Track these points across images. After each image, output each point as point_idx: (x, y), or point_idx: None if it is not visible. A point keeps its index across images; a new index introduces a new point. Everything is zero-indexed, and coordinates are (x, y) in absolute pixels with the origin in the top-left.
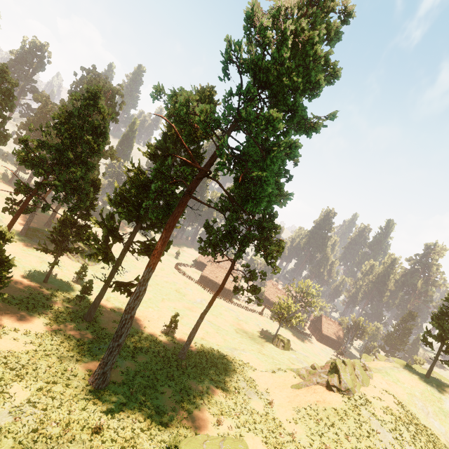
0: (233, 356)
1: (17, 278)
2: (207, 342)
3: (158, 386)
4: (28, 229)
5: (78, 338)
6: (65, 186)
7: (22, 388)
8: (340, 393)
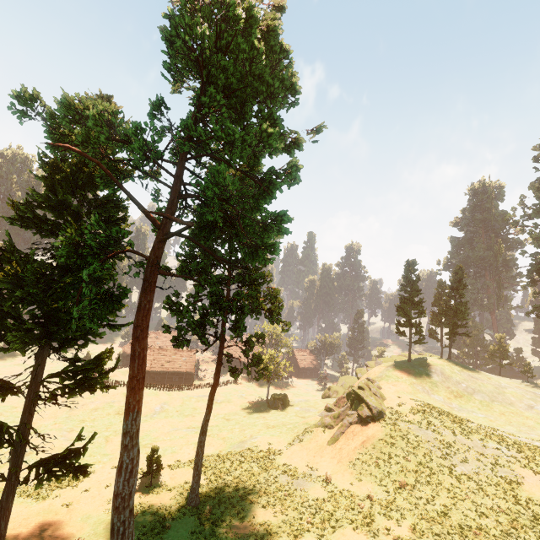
0: (248, 453)
1: None
2: (206, 457)
3: None
4: None
5: None
6: None
7: None
8: (375, 420)
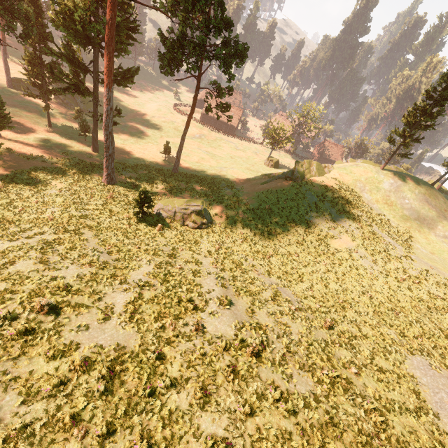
0: (221, 172)
1: (25, 125)
2: (201, 164)
3: (154, 185)
4: (11, 80)
5: (90, 162)
6: None
7: (59, 183)
8: (292, 181)
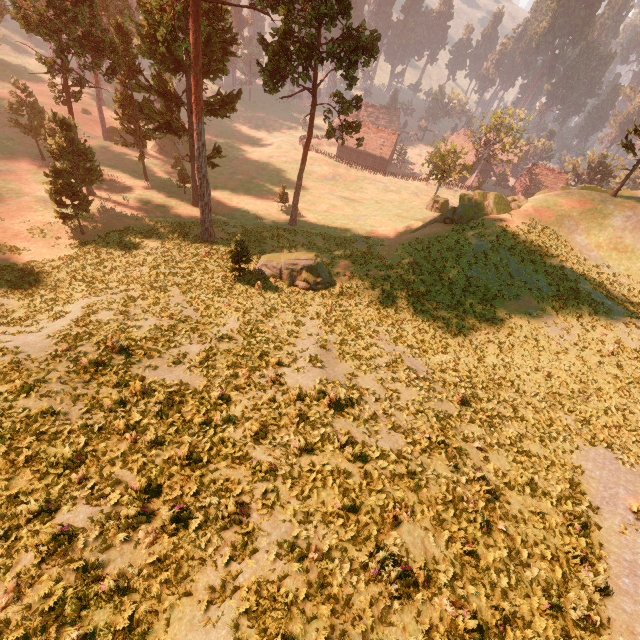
0: (357, 221)
1: (120, 180)
2: (330, 213)
3: (262, 240)
4: (107, 131)
5: (189, 218)
6: (84, 47)
7: (152, 242)
8: (453, 223)
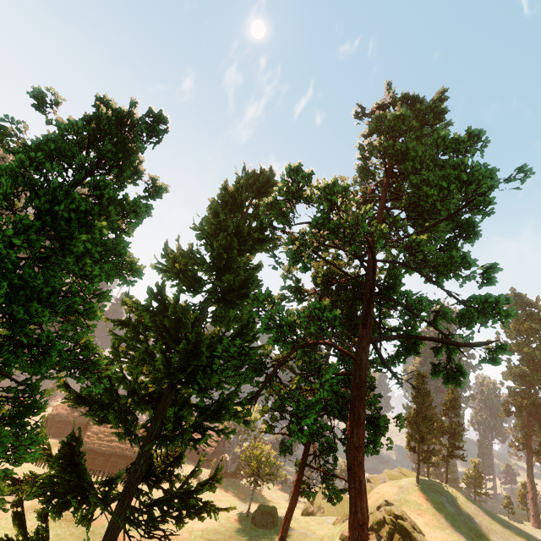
0: None
1: None
2: None
3: None
4: None
5: None
6: None
7: None
8: None
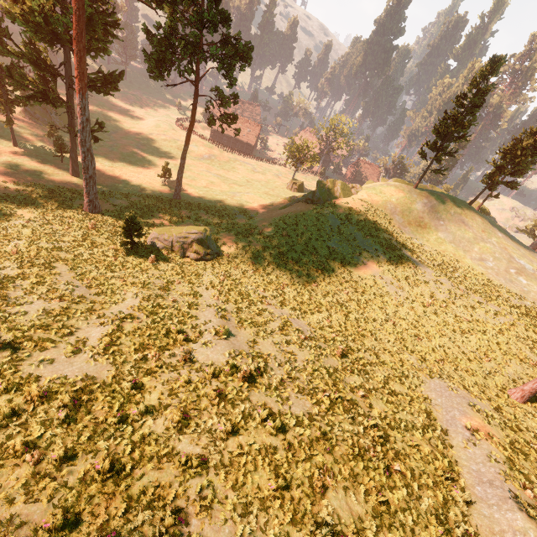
0: (234, 197)
1: None
2: (209, 189)
3: (149, 213)
4: None
5: (69, 188)
6: None
7: (27, 212)
8: (313, 203)
